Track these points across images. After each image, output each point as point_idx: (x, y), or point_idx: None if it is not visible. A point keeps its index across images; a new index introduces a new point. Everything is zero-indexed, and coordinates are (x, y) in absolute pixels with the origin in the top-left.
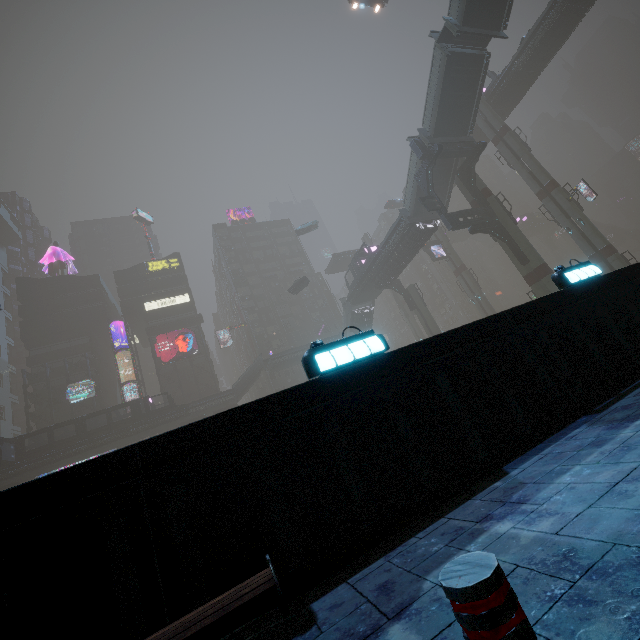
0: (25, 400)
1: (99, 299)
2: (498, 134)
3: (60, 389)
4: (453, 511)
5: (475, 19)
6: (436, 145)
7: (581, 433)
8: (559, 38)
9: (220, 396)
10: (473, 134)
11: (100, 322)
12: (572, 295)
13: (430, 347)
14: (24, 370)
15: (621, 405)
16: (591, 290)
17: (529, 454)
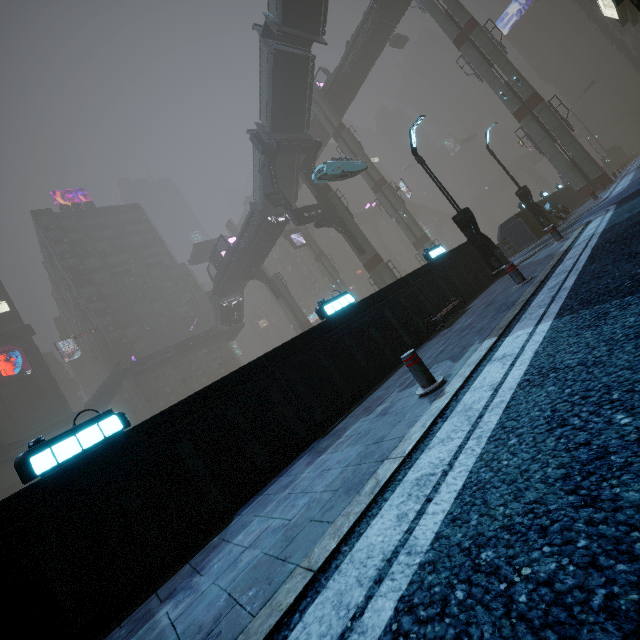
0: None
1: None
2: (337, 130)
3: None
4: (167, 582)
5: (294, 21)
6: (274, 142)
7: (297, 466)
8: (377, 47)
9: (69, 421)
10: (317, 127)
11: None
12: (328, 326)
13: (179, 411)
14: None
15: (337, 429)
16: (345, 318)
17: (260, 493)
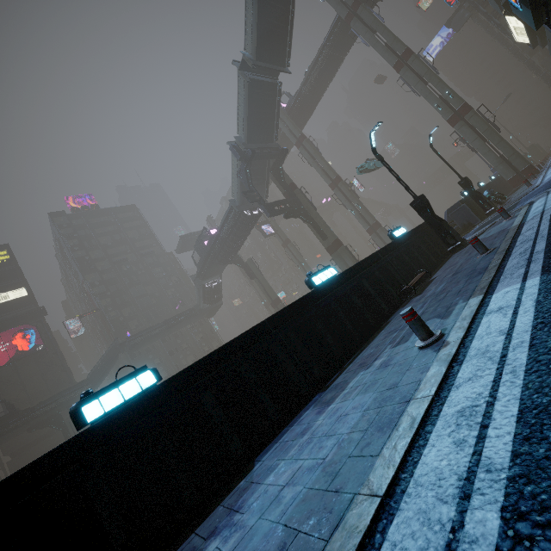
0: None
1: None
2: (298, 140)
3: None
4: (203, 523)
5: (265, 56)
6: (250, 150)
7: (306, 416)
8: (329, 75)
9: (73, 389)
10: (282, 138)
11: None
12: (317, 295)
13: (201, 367)
14: None
15: (336, 383)
16: (330, 288)
17: (274, 441)
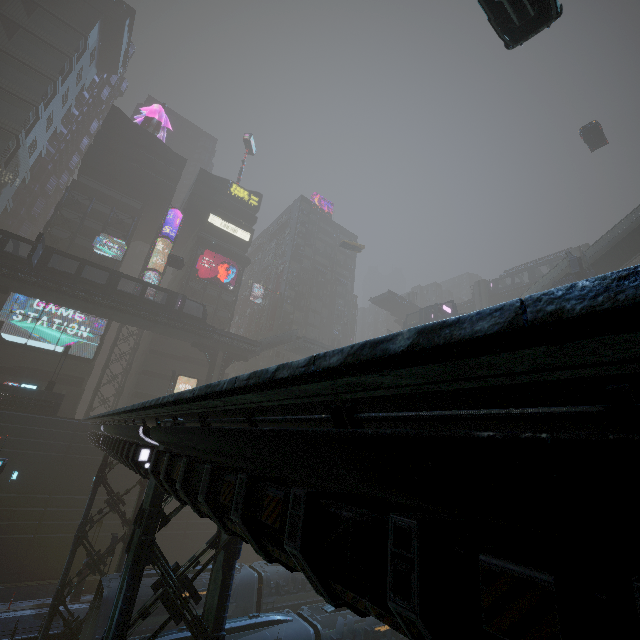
0: (52, 216)
1: (173, 180)
2: None
3: (86, 230)
4: None
5: None
6: (594, 272)
7: None
8: None
9: (248, 341)
10: None
11: (160, 200)
12: None
13: None
14: (69, 189)
15: None
16: None
17: None
